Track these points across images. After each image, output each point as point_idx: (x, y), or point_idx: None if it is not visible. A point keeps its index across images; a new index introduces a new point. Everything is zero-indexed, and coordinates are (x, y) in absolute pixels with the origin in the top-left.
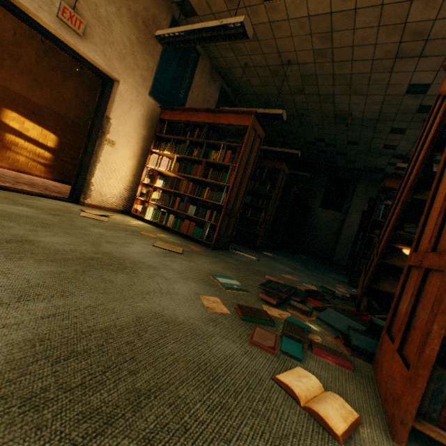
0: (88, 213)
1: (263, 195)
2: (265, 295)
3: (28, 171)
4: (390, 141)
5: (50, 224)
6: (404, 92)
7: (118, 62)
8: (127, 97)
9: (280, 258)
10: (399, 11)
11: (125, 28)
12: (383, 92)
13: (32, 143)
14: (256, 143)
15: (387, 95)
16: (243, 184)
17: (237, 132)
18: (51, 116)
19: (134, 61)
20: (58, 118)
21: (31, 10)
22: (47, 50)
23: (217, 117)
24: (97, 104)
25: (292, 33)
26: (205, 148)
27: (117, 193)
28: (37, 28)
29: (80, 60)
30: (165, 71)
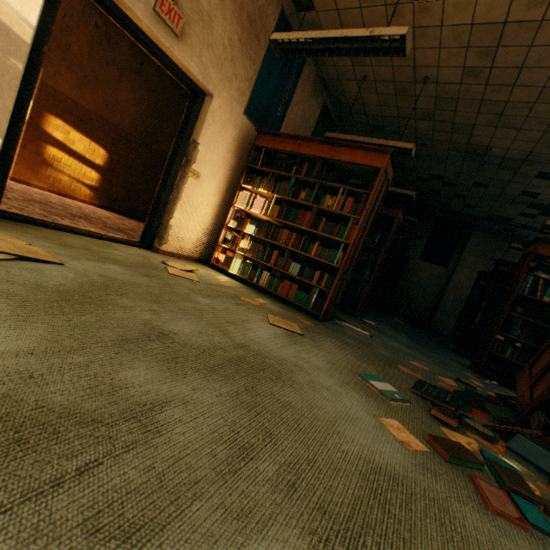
0: (173, 268)
1: (367, 247)
2: (440, 412)
3: (71, 195)
4: (532, 188)
5: (158, 296)
6: None
7: (214, 70)
8: (219, 117)
9: (384, 329)
10: None
11: (227, 26)
12: (544, 127)
13: (77, 159)
14: (382, 189)
15: (547, 132)
16: (361, 240)
17: (359, 173)
18: (101, 125)
19: (232, 69)
20: (110, 129)
21: (125, 0)
22: (101, 39)
23: (336, 151)
24: (182, 124)
25: (441, 43)
26: (317, 191)
27: (195, 237)
28: (127, 24)
29: (170, 67)
30: (265, 82)
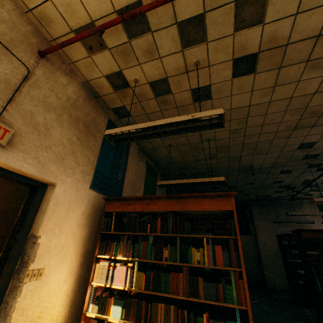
0: None
1: None
2: None
3: None
4: (278, 178)
5: None
6: (296, 148)
7: (54, 164)
8: (64, 200)
9: None
10: (303, 100)
11: (65, 131)
12: (280, 150)
13: None
14: None
15: (282, 152)
16: None
17: (208, 213)
18: None
19: (74, 159)
20: None
21: None
22: None
23: (183, 203)
24: (18, 220)
25: None
26: (180, 245)
27: None
28: None
29: None
30: (105, 161)
